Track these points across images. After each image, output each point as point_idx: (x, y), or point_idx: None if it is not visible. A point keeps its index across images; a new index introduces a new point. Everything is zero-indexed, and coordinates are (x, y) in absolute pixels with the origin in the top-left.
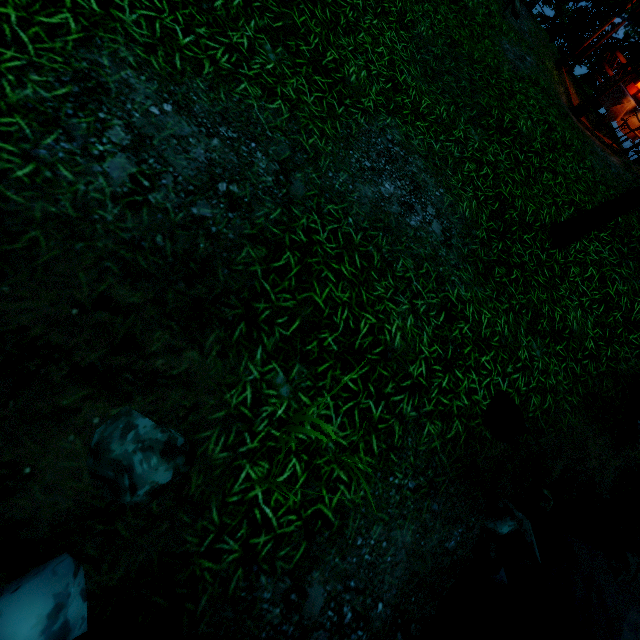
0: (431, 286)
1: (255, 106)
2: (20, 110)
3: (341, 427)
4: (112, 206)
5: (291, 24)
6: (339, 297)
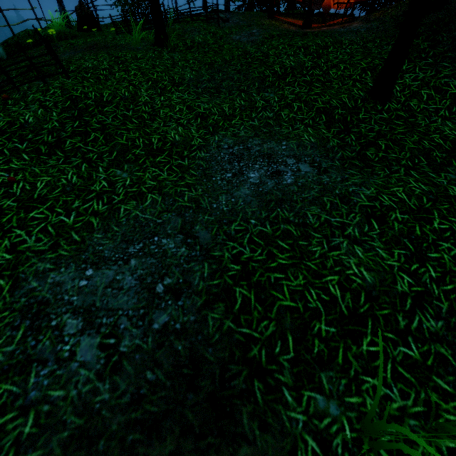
0: (344, 210)
1: (138, 213)
2: (1, 378)
3: (403, 396)
4: (102, 384)
5: (121, 147)
6: (297, 285)
